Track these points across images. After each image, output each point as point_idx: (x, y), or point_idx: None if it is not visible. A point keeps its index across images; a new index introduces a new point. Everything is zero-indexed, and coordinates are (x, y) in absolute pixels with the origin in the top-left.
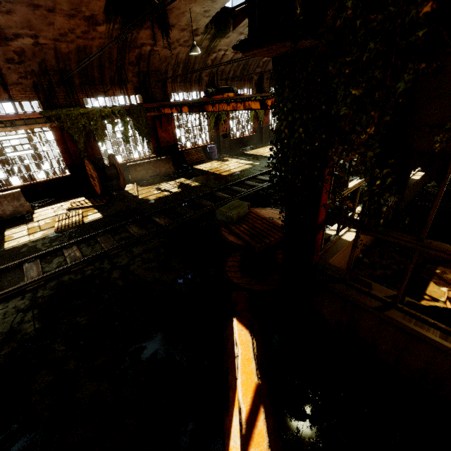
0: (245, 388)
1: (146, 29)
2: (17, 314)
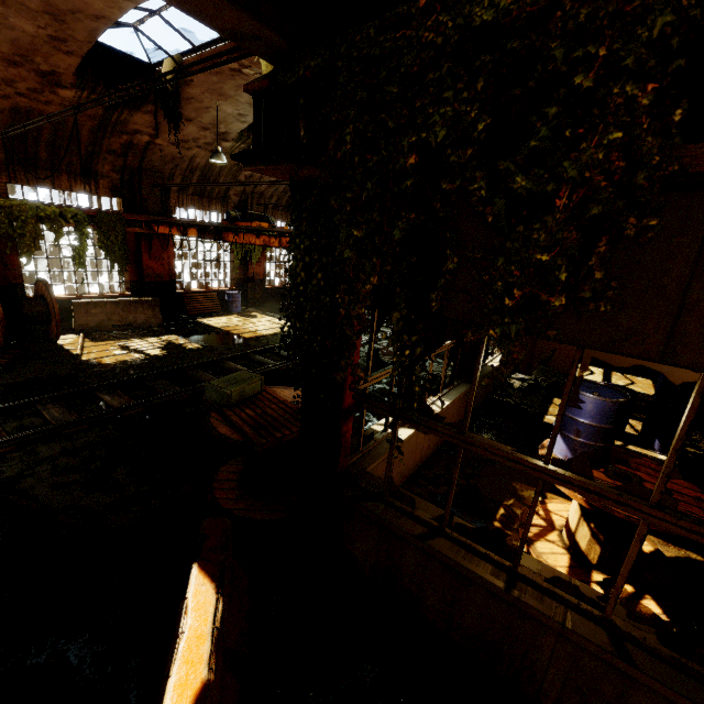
0: (180, 693)
1: (145, 114)
2: None
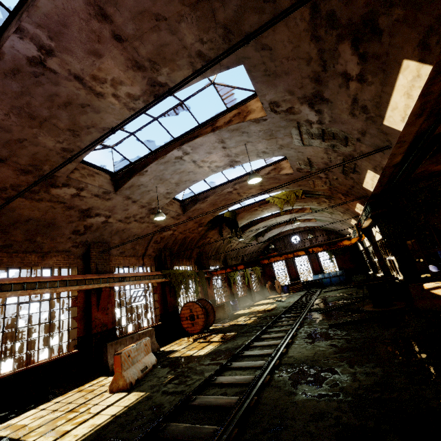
0: None
1: (214, 230)
2: (311, 345)
